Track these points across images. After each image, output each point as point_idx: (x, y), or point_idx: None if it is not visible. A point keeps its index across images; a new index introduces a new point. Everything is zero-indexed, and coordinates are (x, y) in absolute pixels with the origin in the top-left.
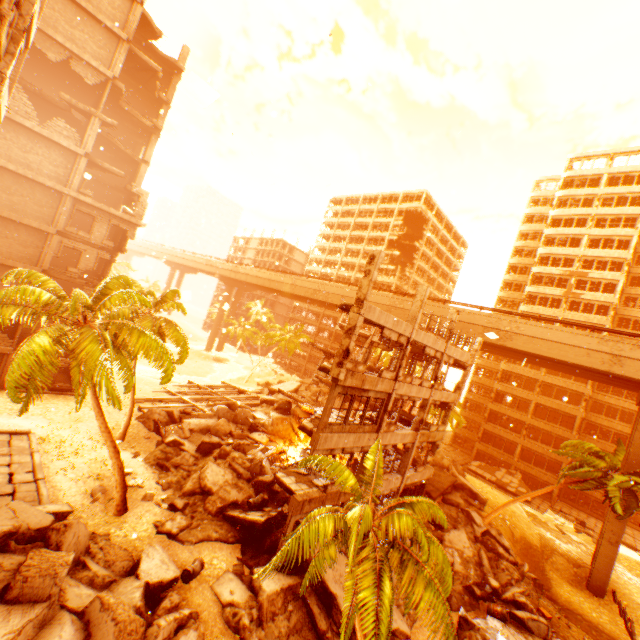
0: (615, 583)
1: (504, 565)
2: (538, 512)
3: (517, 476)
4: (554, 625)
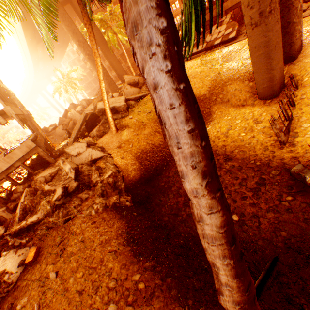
0: (307, 59)
1: (40, 206)
2: (240, 42)
3: (226, 20)
4: (31, 270)
